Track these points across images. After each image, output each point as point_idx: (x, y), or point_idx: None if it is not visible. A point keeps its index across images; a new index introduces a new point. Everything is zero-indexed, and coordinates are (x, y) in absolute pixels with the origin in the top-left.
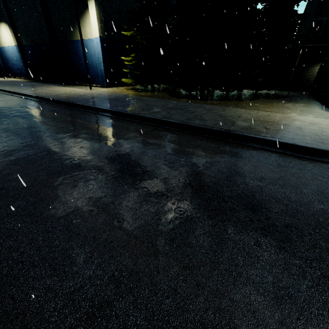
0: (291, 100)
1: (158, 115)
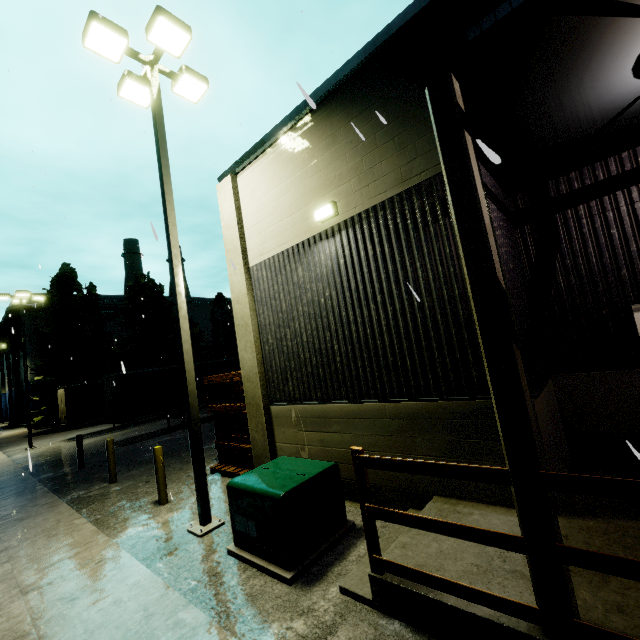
0: None
1: None
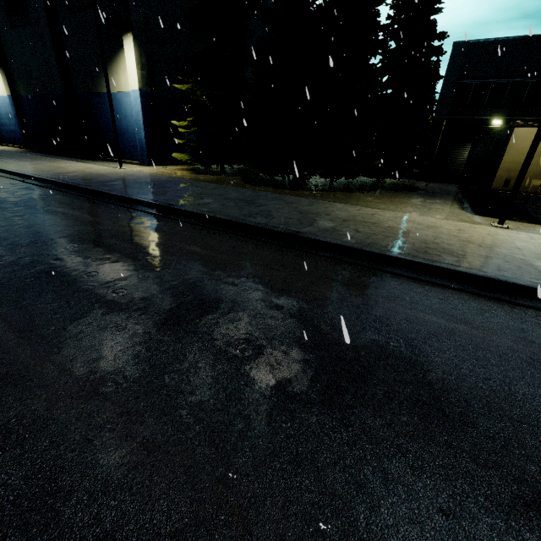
0: (425, 194)
1: (203, 209)
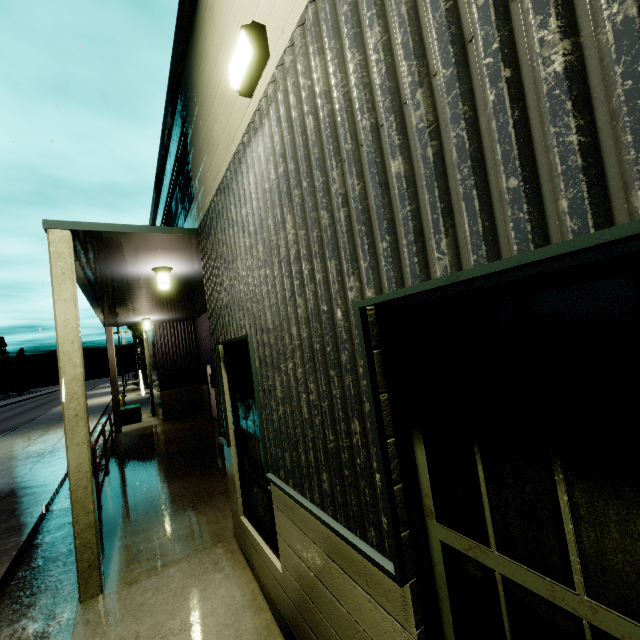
0: None
1: None
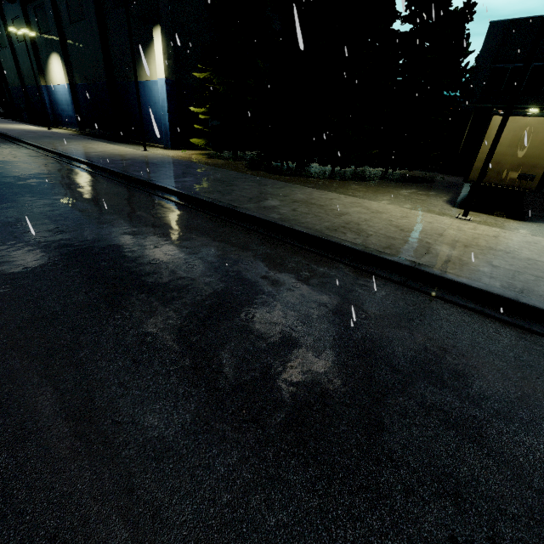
0: (426, 186)
1: (175, 185)
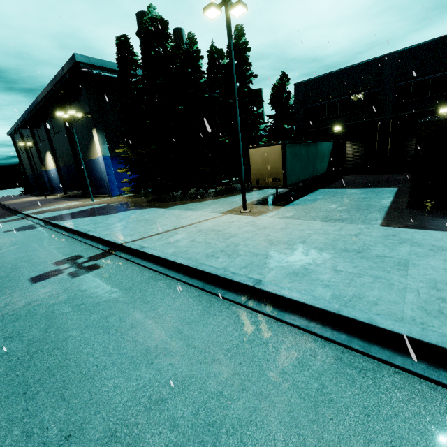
0: (263, 191)
1: (73, 223)
